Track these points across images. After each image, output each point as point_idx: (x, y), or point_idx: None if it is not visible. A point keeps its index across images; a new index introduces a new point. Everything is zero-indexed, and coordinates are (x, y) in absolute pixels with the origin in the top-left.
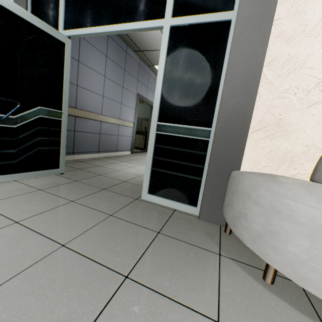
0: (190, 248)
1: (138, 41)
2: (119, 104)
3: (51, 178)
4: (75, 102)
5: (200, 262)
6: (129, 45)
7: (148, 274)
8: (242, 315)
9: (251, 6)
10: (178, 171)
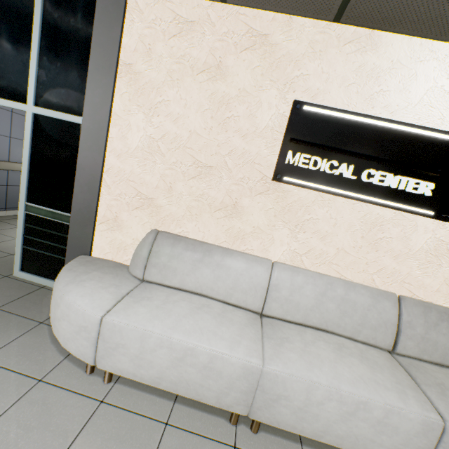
0: (16, 319)
1: None
2: None
3: None
4: None
5: (14, 328)
6: None
7: None
8: (8, 356)
9: (91, 122)
10: (48, 250)
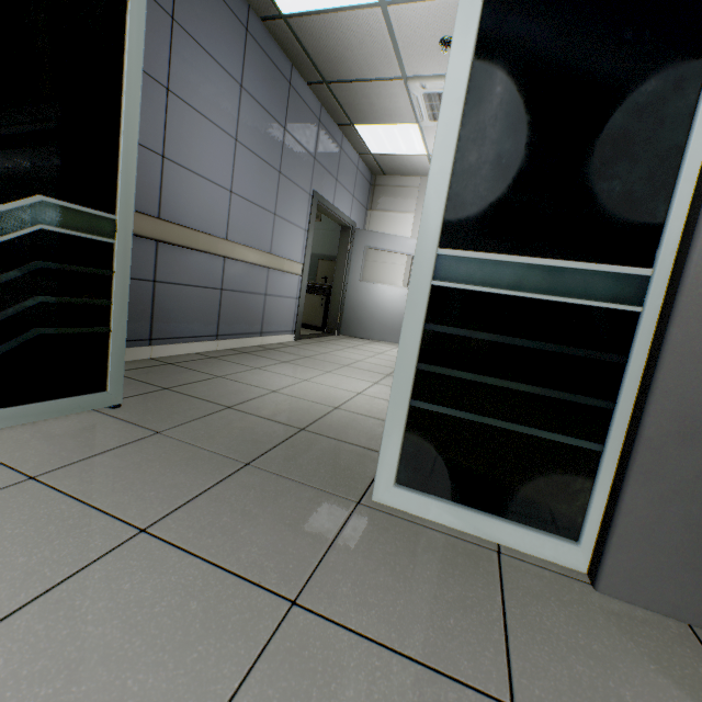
0: None
1: (321, 53)
2: (270, 216)
3: (77, 424)
4: (156, 202)
5: None
6: (298, 64)
7: None
8: None
9: None
10: (508, 415)
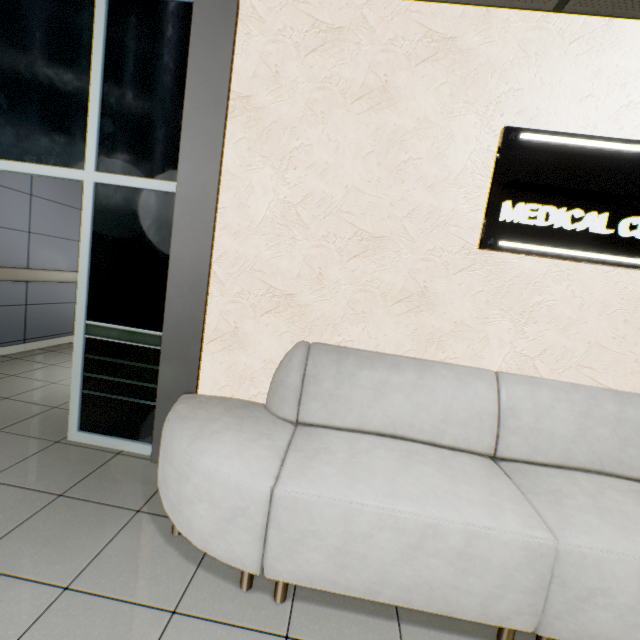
0: (98, 510)
1: None
2: (75, 244)
3: None
4: None
5: (99, 526)
6: None
7: (2, 556)
8: (106, 575)
9: (191, 187)
10: (124, 393)
